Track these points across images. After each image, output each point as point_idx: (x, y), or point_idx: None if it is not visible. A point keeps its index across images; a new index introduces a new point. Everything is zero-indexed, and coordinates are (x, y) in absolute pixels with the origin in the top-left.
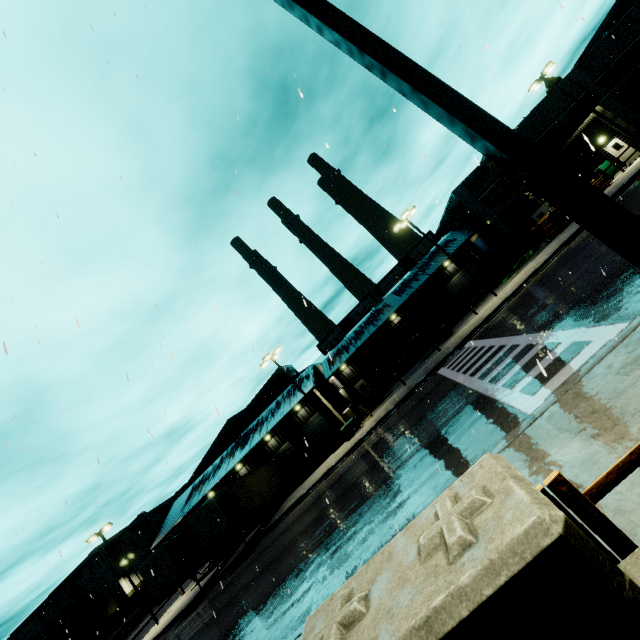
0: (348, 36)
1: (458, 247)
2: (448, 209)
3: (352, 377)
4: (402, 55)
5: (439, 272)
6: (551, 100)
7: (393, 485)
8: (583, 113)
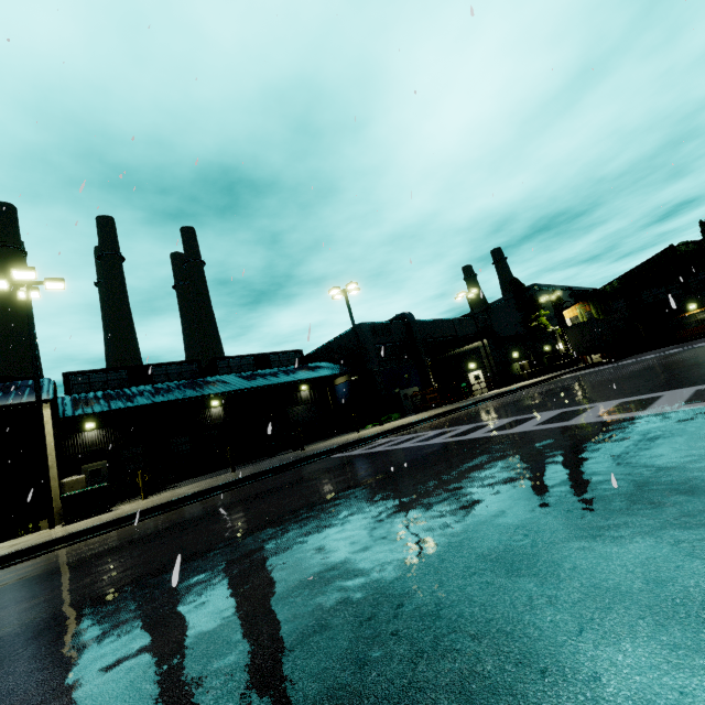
0: None
1: (336, 373)
2: (340, 338)
3: (91, 449)
4: None
5: (293, 390)
6: (441, 324)
7: (590, 490)
8: (451, 348)
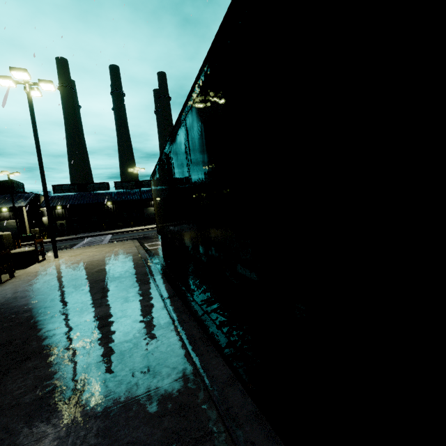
0: (40, 171)
1: None
2: None
3: (60, 216)
4: (45, 180)
5: (147, 200)
6: None
7: None
8: None
